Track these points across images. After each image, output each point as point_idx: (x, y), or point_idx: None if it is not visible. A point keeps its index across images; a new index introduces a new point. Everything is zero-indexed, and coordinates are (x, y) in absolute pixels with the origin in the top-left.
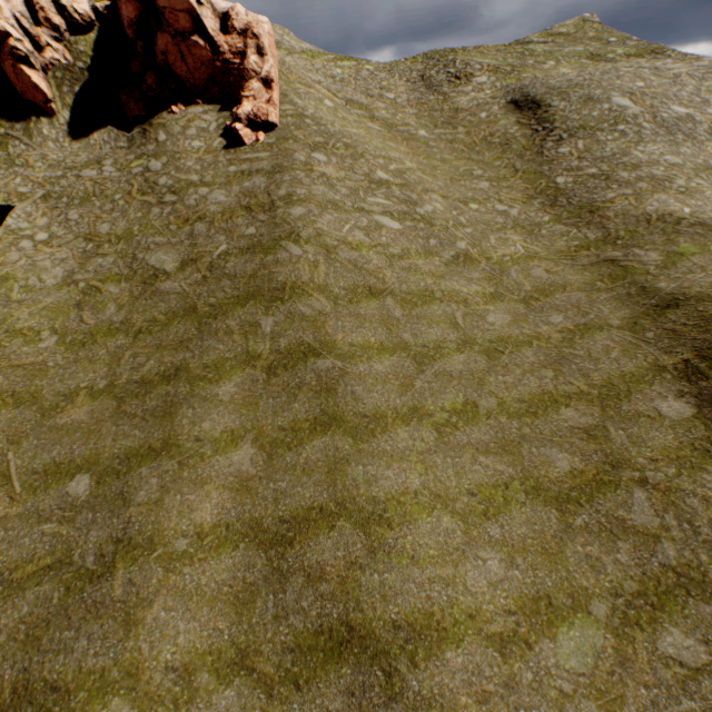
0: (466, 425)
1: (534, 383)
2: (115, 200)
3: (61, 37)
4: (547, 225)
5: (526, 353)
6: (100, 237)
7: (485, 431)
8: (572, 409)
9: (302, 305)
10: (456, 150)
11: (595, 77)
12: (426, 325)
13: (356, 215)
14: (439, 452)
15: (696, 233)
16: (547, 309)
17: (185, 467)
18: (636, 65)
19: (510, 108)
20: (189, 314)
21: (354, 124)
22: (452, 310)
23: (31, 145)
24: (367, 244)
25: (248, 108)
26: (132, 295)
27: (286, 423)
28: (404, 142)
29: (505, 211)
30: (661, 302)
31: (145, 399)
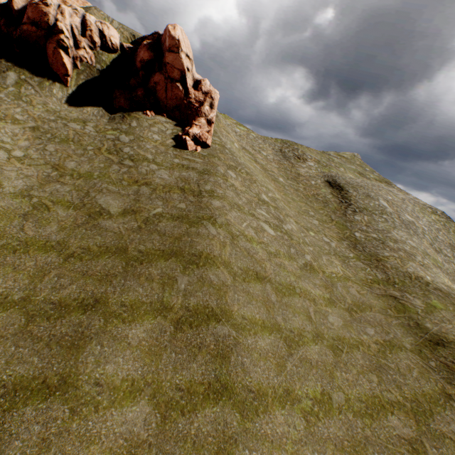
0: (325, 416)
1: (366, 384)
2: (86, 149)
3: (94, 48)
4: (352, 259)
5: (357, 355)
6: (65, 169)
7: (339, 425)
8: (396, 418)
9: (211, 273)
10: (299, 196)
11: (369, 185)
12: (292, 313)
13: (250, 217)
14: (309, 443)
15: (439, 295)
16: (364, 321)
17: (76, 417)
18: (381, 185)
19: (326, 184)
20: (120, 252)
21: (248, 161)
22: (307, 305)
23: (40, 93)
24: (256, 239)
25: (196, 131)
26: (76, 221)
27: (183, 382)
28: (272, 181)
29: (329, 242)
30: (432, 338)
31: (55, 323)
